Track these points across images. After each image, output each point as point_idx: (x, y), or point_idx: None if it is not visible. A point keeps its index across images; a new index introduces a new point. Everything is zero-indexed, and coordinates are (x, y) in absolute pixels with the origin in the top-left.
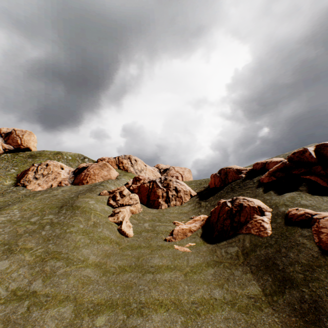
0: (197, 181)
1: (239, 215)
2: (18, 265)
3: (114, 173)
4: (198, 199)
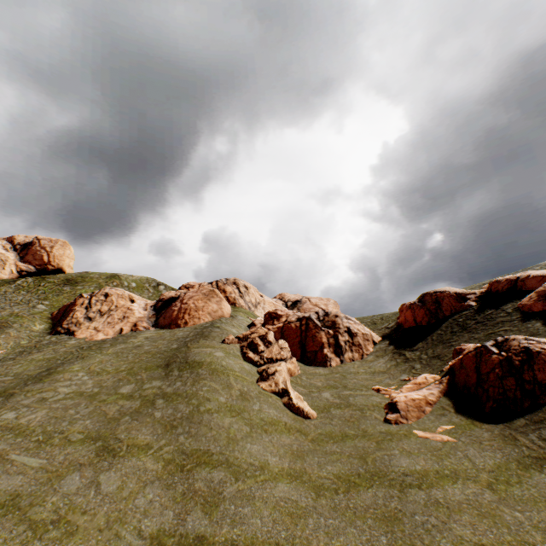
0: (361, 319)
1: (530, 369)
2: (138, 480)
3: (227, 308)
4: (393, 347)
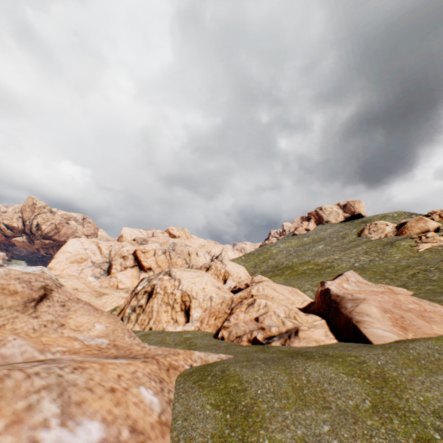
0: None
1: None
2: (369, 256)
3: (431, 225)
4: None
